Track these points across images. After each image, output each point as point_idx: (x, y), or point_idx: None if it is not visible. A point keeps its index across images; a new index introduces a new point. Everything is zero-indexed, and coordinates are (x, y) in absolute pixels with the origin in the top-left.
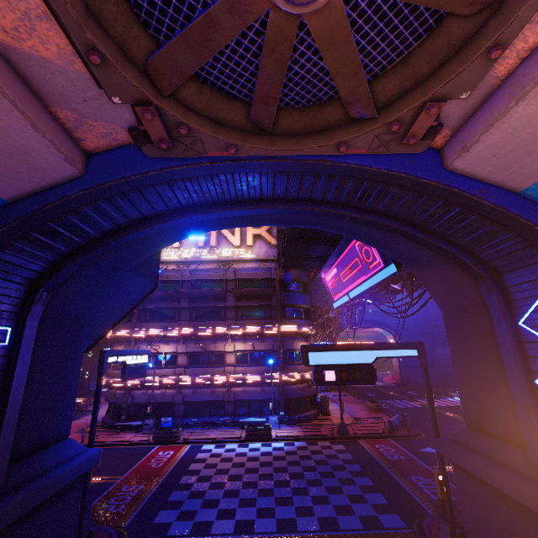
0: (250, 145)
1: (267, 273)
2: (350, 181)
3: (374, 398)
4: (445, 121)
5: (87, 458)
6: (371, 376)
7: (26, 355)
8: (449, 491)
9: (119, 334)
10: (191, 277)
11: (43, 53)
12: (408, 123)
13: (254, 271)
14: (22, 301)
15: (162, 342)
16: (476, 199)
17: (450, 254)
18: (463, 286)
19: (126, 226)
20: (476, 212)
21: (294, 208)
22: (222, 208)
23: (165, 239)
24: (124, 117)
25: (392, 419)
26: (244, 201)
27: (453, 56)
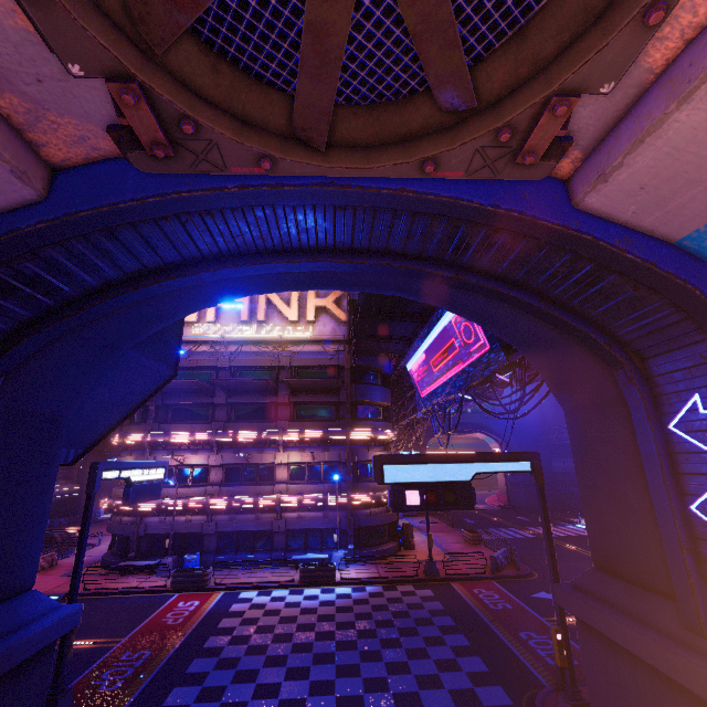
0: (294, 158)
1: (334, 359)
2: (441, 225)
3: (473, 526)
4: (574, 137)
5: (58, 619)
6: (468, 498)
7: None
8: (570, 655)
9: (129, 440)
10: (230, 363)
11: None
12: (525, 130)
13: (316, 355)
14: None
15: (189, 451)
16: (615, 251)
17: (578, 330)
18: (594, 375)
19: (120, 282)
20: (615, 270)
21: (364, 262)
22: (261, 259)
23: (183, 305)
24: (106, 112)
25: (496, 554)
26: (293, 251)
27: (592, 26)
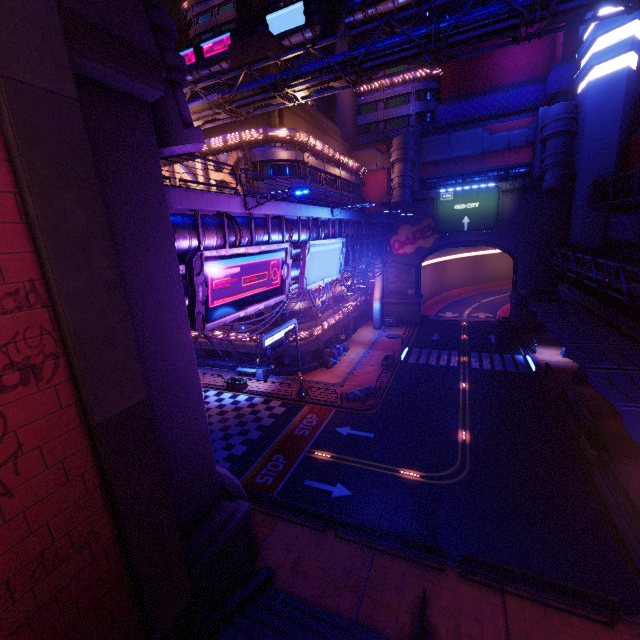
0: None
1: None
2: None
3: (425, 345)
4: None
5: None
6: None
7: None
8: None
9: None
10: None
11: None
12: None
13: None
14: None
15: None
16: None
17: None
18: None
19: None
20: None
21: None
22: None
23: None
24: None
25: (353, 390)
26: None
27: None
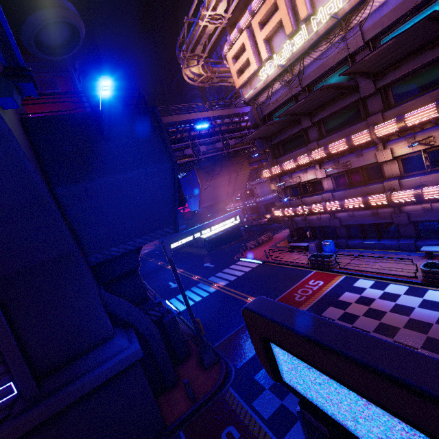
0: None
1: None
2: None
3: None
4: None
5: (119, 360)
6: None
7: None
8: None
9: (264, 176)
10: (301, 85)
11: None
12: None
13: None
14: None
15: (300, 172)
16: None
17: None
18: None
19: None
20: None
21: None
22: None
23: None
24: None
25: None
26: None
27: None
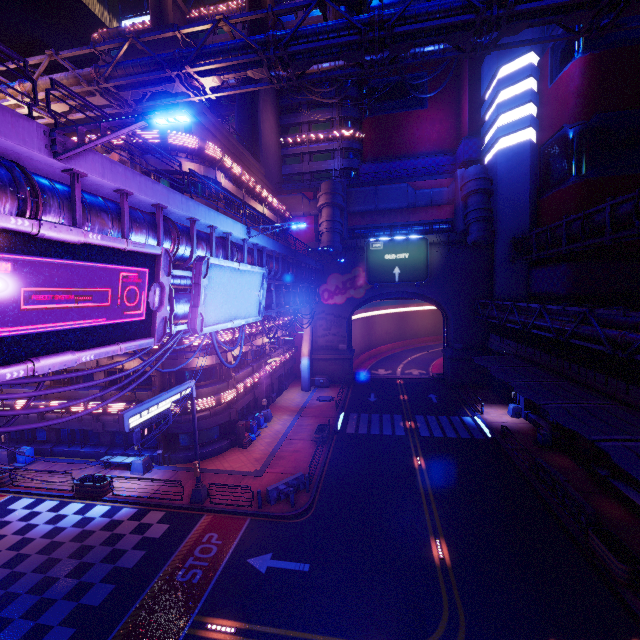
0: None
1: None
2: None
3: (363, 408)
4: None
5: None
6: None
7: None
8: None
9: None
10: None
11: None
12: None
13: None
14: None
15: None
16: None
17: None
18: None
19: None
20: None
21: None
22: None
23: None
24: None
25: (277, 484)
26: None
27: None
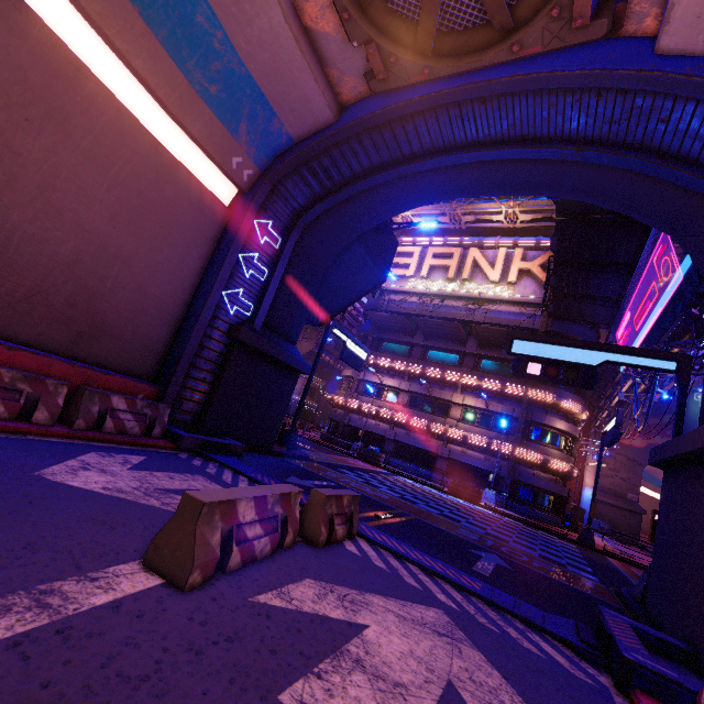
0: (441, 65)
1: (529, 321)
2: (556, 102)
3: None
4: None
5: (302, 361)
6: (589, 378)
7: (285, 260)
8: None
9: None
10: (432, 313)
11: (326, 30)
12: (569, 4)
13: (511, 316)
14: (289, 225)
15: (387, 374)
16: (683, 78)
17: (695, 180)
18: None
19: (360, 176)
20: (692, 97)
21: (504, 148)
22: (435, 155)
23: (392, 207)
24: (366, 71)
25: None
26: (456, 148)
27: None
